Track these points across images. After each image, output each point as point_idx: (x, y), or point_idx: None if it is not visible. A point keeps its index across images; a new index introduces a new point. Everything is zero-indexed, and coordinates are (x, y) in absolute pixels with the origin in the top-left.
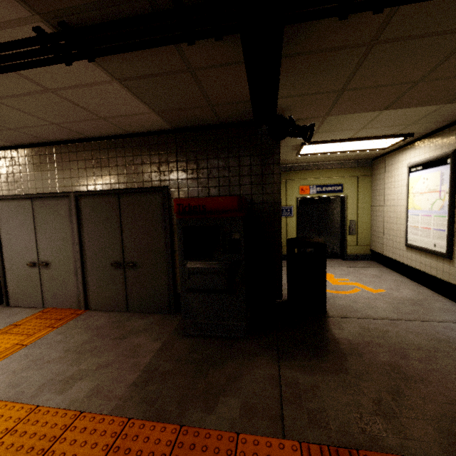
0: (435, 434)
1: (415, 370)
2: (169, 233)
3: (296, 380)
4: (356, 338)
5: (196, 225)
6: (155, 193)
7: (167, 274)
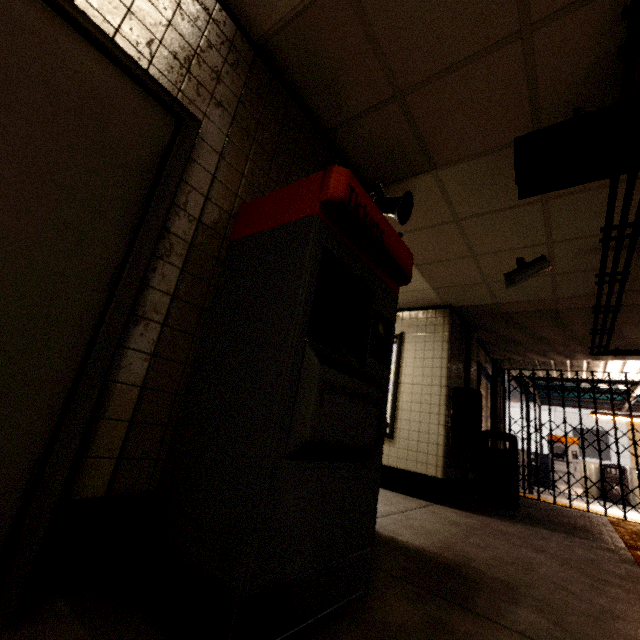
0: (632, 609)
1: (508, 556)
2: (152, 247)
3: (538, 627)
4: (427, 540)
5: (346, 263)
6: (152, 102)
7: (63, 402)
